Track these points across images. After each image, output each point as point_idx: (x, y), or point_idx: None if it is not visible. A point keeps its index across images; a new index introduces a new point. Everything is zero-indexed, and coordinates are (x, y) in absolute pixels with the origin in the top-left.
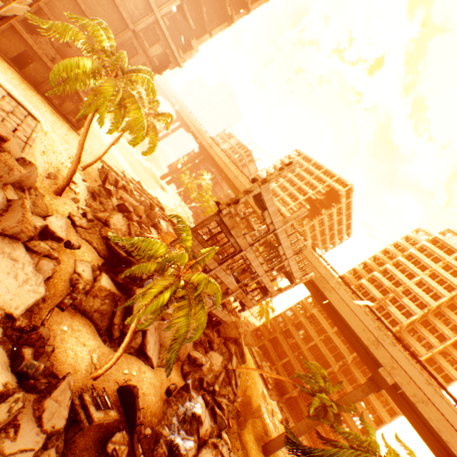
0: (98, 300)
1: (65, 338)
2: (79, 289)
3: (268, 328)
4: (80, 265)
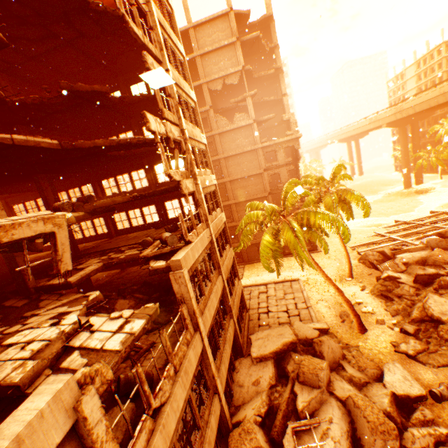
0: None
1: None
2: None
3: None
4: None
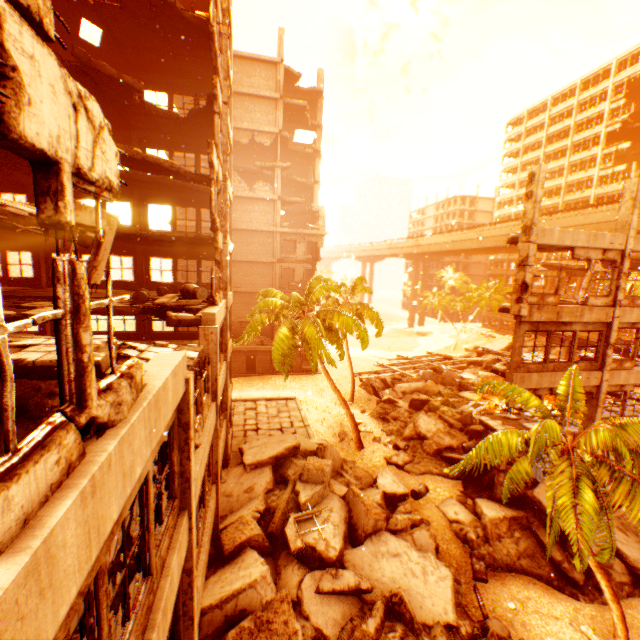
0: (506, 541)
1: (522, 620)
2: (473, 540)
3: None
4: (445, 508)
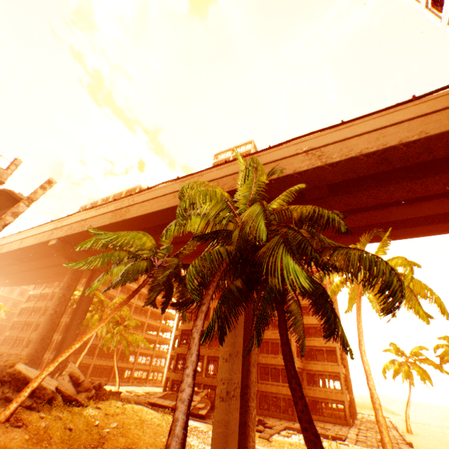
0: None
1: None
2: None
3: None
4: None
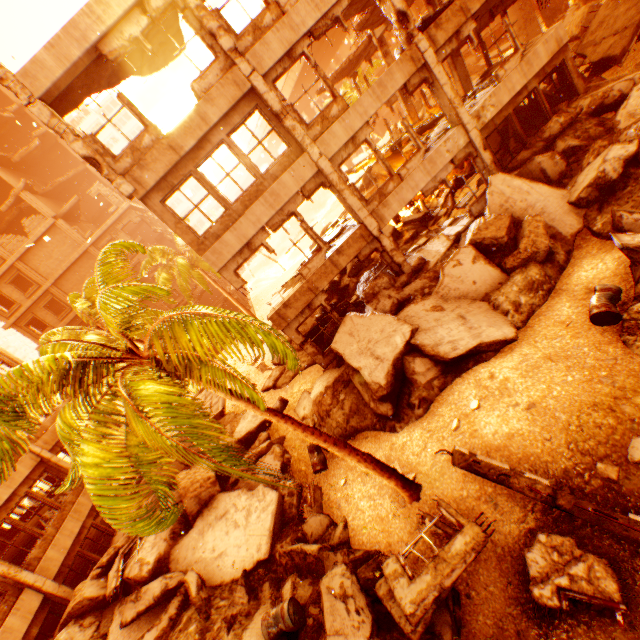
0: (335, 411)
1: (348, 494)
2: None
3: None
4: (299, 409)
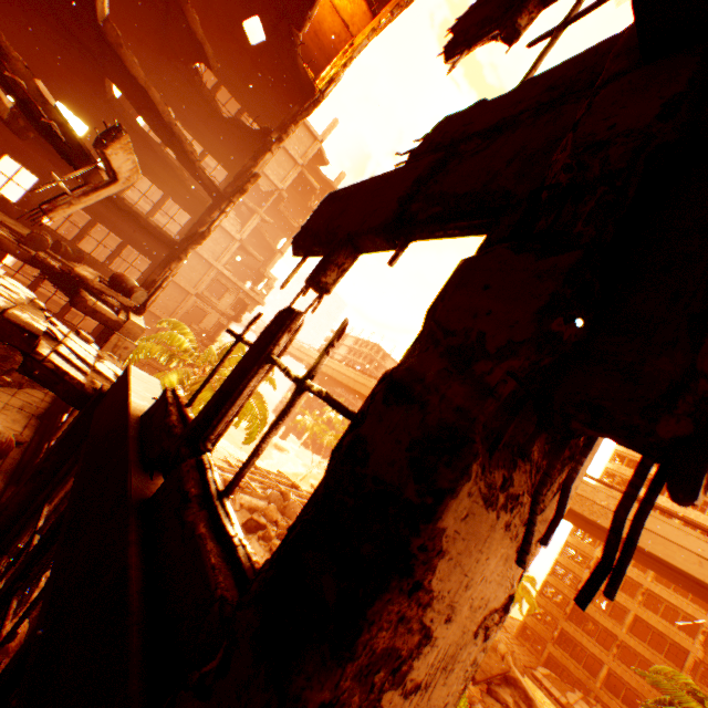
0: None
1: None
2: None
3: (539, 617)
4: None
